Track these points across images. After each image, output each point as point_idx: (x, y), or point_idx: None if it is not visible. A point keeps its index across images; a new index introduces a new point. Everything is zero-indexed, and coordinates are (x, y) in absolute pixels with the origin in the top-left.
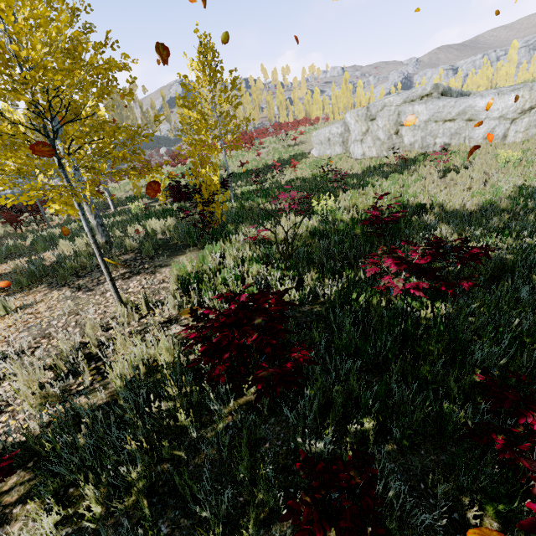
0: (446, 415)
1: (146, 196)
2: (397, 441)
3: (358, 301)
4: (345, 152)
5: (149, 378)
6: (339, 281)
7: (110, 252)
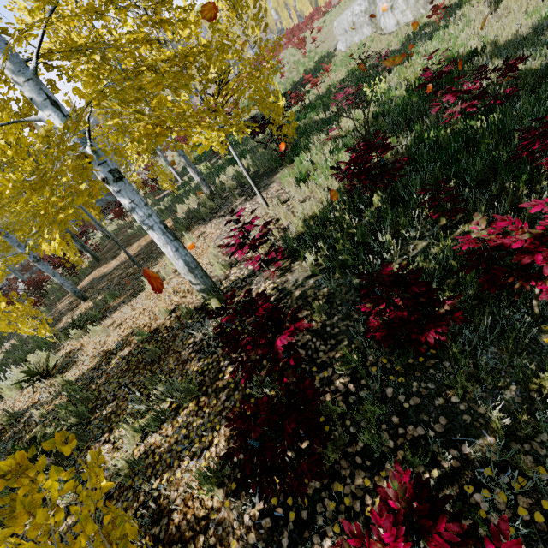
0: (495, 158)
1: (198, 160)
2: (469, 187)
3: (430, 138)
4: (375, 30)
5: (312, 222)
6: (411, 134)
7: (219, 196)
